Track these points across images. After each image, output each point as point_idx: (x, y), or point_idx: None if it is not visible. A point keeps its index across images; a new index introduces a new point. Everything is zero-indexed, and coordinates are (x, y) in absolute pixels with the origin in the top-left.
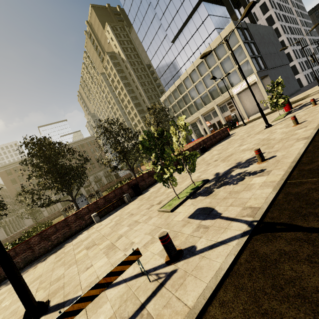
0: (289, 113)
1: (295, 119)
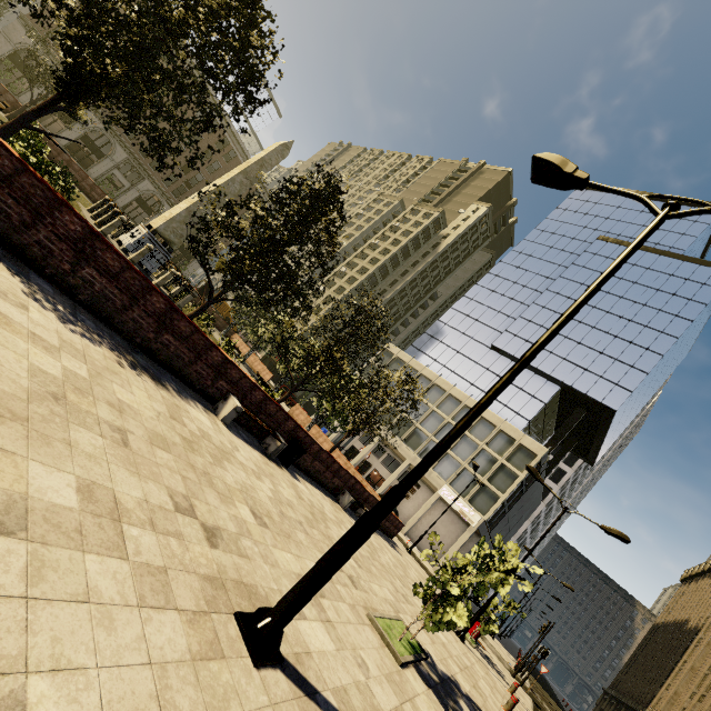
0: (477, 648)
1: (514, 704)
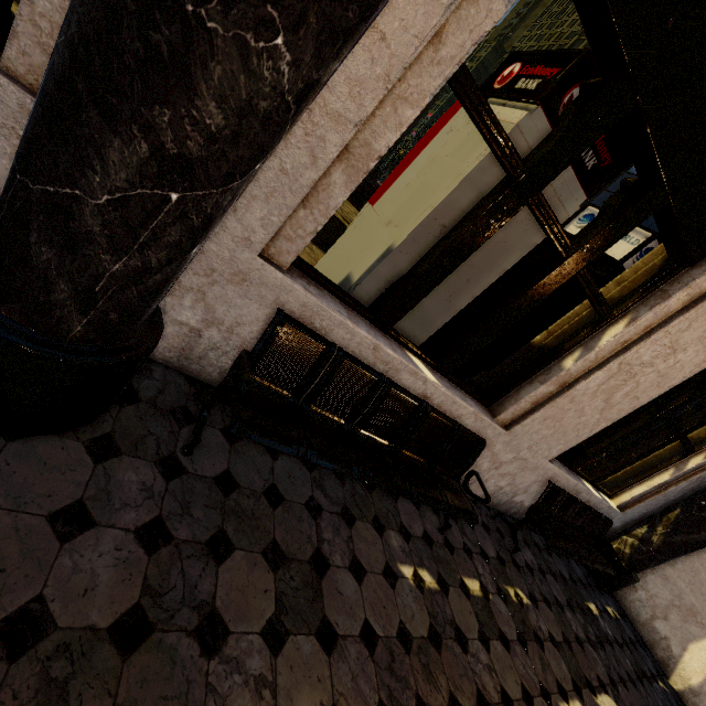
0: None
1: None
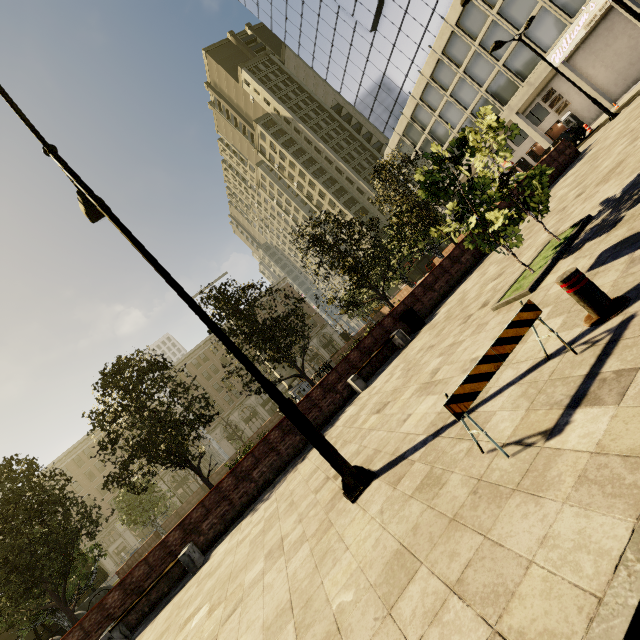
0: None
1: None
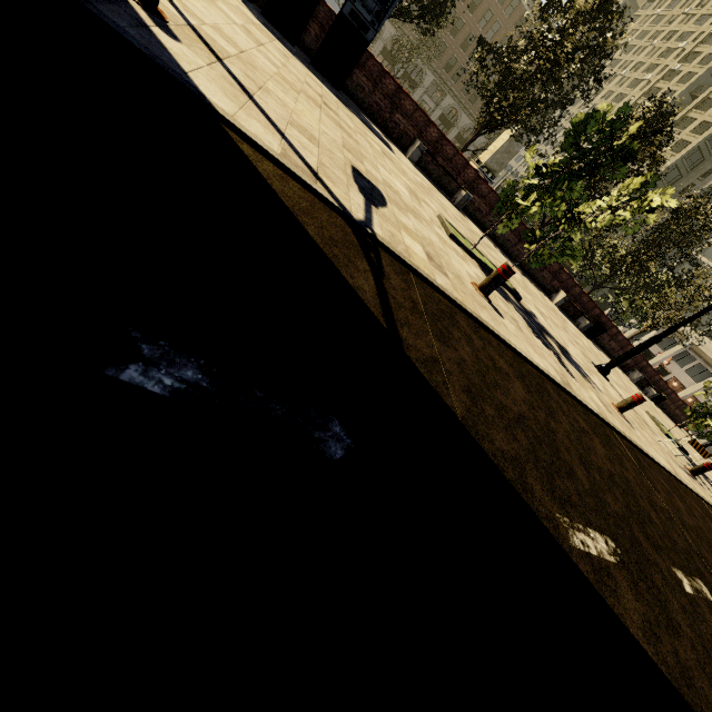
0: None
1: None
